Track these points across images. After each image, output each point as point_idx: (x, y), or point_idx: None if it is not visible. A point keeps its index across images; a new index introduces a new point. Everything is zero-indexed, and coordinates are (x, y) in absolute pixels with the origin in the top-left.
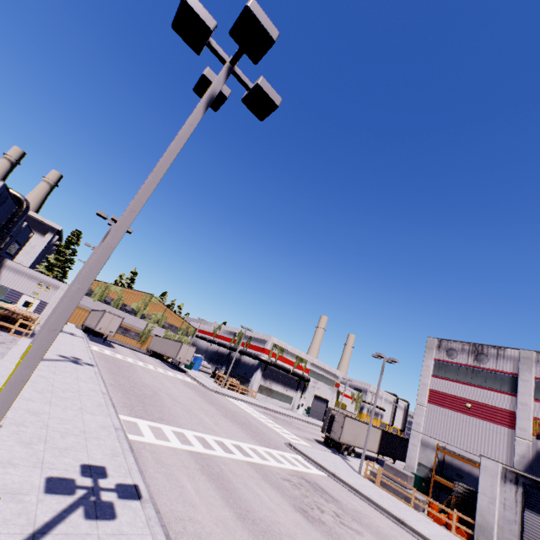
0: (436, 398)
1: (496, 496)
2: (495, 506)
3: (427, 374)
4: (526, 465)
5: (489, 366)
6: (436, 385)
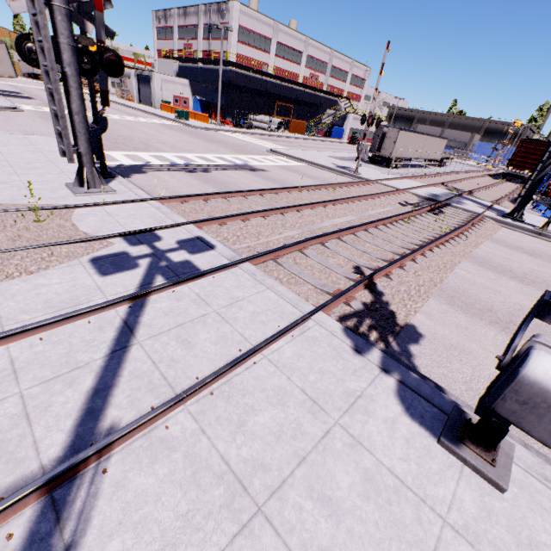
0: (159, 54)
1: (134, 83)
2: (134, 86)
3: (155, 40)
4: (176, 75)
5: (169, 25)
6: (158, 46)
